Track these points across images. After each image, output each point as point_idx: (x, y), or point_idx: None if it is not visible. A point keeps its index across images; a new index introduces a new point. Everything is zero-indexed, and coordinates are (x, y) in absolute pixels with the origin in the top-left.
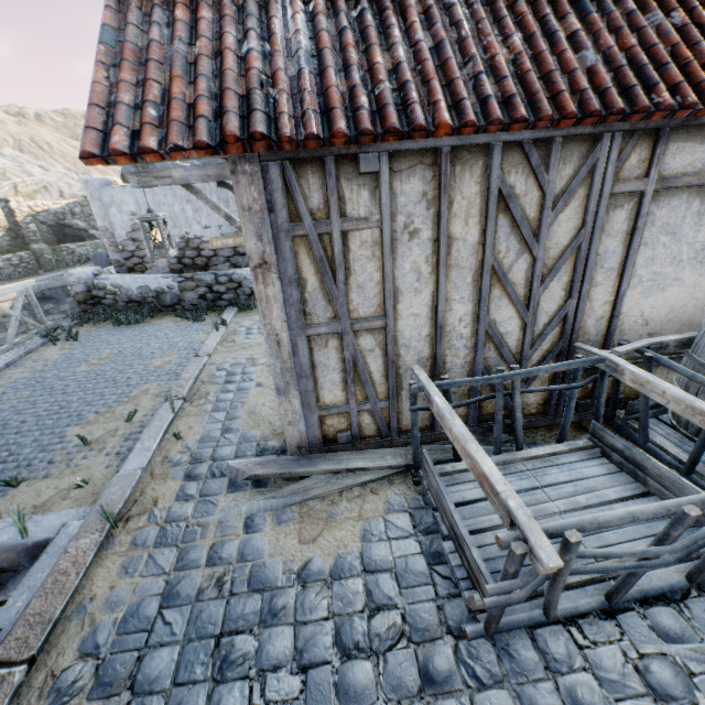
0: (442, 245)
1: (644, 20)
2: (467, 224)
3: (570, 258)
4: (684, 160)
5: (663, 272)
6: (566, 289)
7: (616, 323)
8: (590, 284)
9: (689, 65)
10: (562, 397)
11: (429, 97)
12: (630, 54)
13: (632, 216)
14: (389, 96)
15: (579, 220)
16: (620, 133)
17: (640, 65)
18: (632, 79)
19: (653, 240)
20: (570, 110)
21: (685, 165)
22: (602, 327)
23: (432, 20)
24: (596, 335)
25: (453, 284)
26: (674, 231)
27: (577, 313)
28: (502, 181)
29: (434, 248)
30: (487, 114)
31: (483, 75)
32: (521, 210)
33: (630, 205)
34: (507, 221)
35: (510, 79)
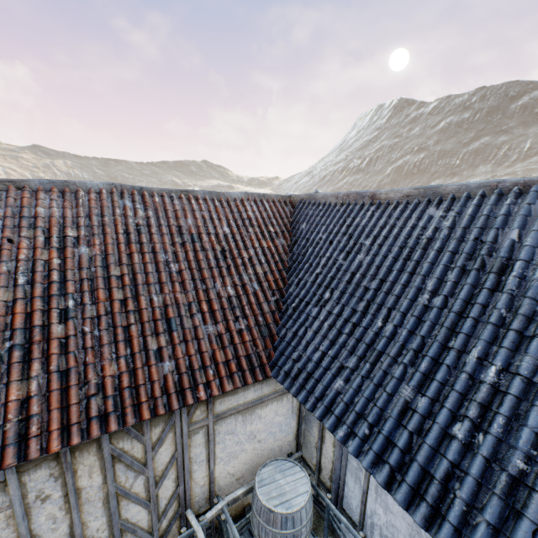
0: (71, 497)
1: (205, 328)
2: (92, 476)
3: (173, 465)
4: (227, 403)
5: (234, 450)
6: (176, 480)
7: (213, 484)
8: (192, 472)
9: (218, 365)
10: (190, 537)
11: (48, 424)
12: (190, 359)
13: (207, 434)
14: (13, 433)
15: (174, 447)
16: (185, 407)
17: (193, 369)
18: (186, 384)
19: (223, 439)
20: (144, 418)
21: (228, 405)
22: (206, 488)
23: (68, 347)
24: (204, 493)
25: (87, 512)
26: (233, 431)
27: (186, 490)
28: (113, 449)
29: (66, 499)
30: (89, 431)
31: (92, 398)
32: (132, 456)
33: (203, 430)
34: (123, 464)
35: (110, 398)
